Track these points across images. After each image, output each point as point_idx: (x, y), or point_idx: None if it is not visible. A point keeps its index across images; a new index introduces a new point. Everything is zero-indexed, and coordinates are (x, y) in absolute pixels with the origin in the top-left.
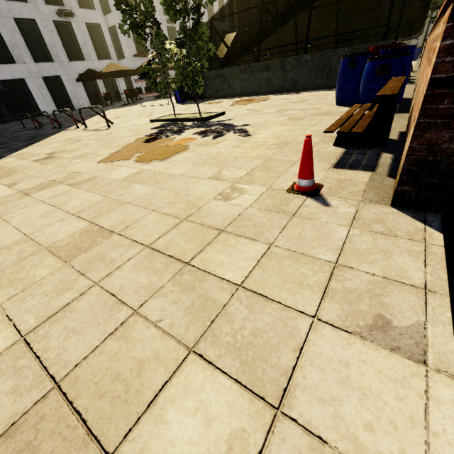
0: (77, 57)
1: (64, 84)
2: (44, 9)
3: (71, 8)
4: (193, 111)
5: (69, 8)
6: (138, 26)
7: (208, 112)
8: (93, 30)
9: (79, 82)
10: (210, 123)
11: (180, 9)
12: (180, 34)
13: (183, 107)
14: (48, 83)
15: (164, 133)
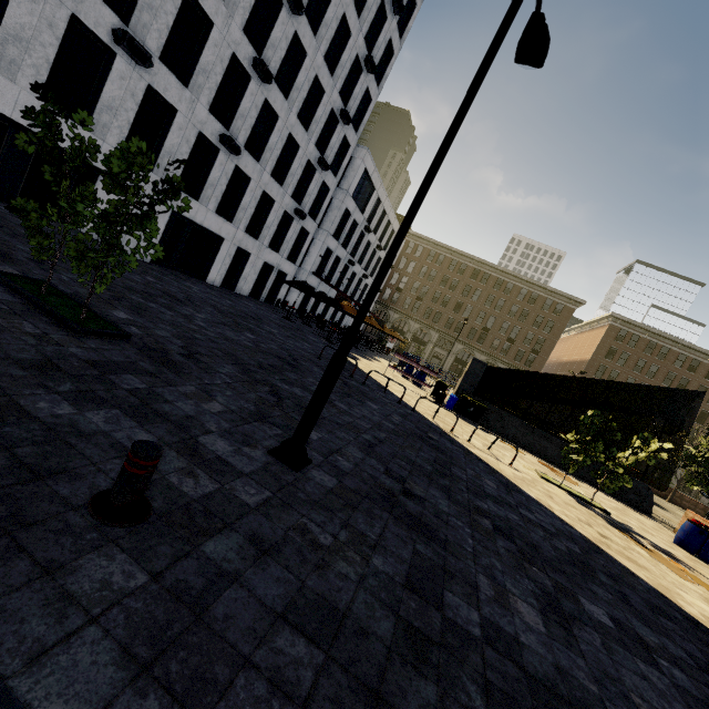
0: (273, 246)
1: (248, 263)
2: (287, 198)
3: (303, 209)
4: (533, 465)
5: (302, 209)
6: (600, 436)
7: (584, 495)
8: (301, 233)
9: (259, 268)
10: (628, 527)
11: (644, 457)
12: (630, 463)
13: (490, 437)
14: (235, 253)
15: (623, 531)
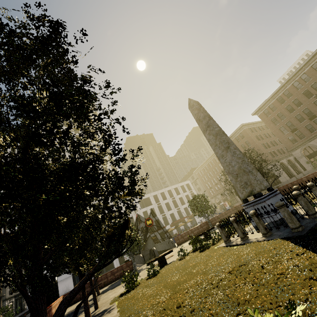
0: None
1: None
2: None
3: None
4: None
5: None
6: None
7: None
8: None
9: None
10: None
11: None
12: None
13: None
14: None
15: None
